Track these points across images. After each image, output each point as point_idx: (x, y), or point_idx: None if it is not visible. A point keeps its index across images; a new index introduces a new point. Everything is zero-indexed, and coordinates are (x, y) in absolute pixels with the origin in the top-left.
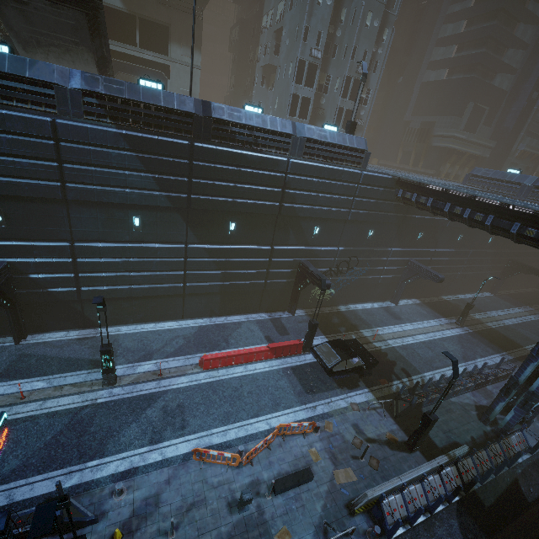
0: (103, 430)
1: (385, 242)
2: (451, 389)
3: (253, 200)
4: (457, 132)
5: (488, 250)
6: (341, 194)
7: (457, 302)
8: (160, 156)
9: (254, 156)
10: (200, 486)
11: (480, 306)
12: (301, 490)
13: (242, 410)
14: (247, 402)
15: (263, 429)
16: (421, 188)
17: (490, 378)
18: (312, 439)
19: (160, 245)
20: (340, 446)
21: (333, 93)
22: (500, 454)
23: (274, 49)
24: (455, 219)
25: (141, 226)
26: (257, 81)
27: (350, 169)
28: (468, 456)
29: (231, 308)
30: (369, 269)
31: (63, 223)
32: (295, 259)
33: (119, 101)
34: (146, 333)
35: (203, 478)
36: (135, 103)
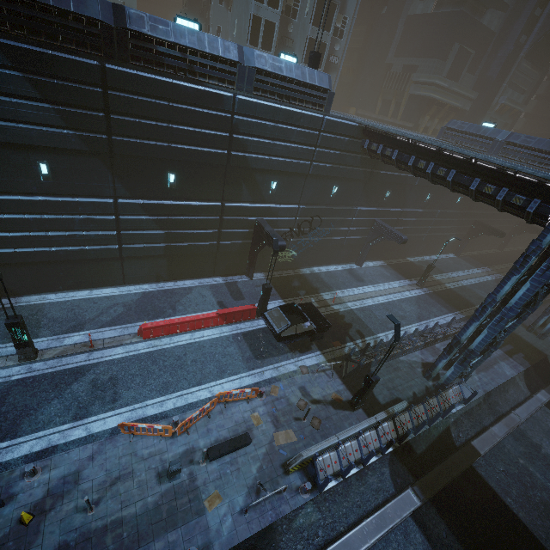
0: (17, 409)
1: (350, 201)
2: (401, 349)
3: (194, 146)
4: (439, 79)
5: (455, 211)
6: (301, 143)
7: (421, 264)
8: (60, 80)
9: (190, 88)
10: (128, 459)
11: (442, 268)
12: (238, 454)
13: (183, 379)
14: (189, 371)
15: (204, 397)
16: (387, 138)
17: (439, 337)
18: (256, 404)
19: (81, 199)
20: (284, 409)
21: (302, 19)
22: (436, 407)
23: None
24: (419, 174)
25: (50, 174)
26: None
27: (310, 112)
28: (406, 411)
29: (180, 272)
30: (333, 229)
31: None
32: (250, 218)
33: None
34: (79, 302)
35: (132, 451)
36: None
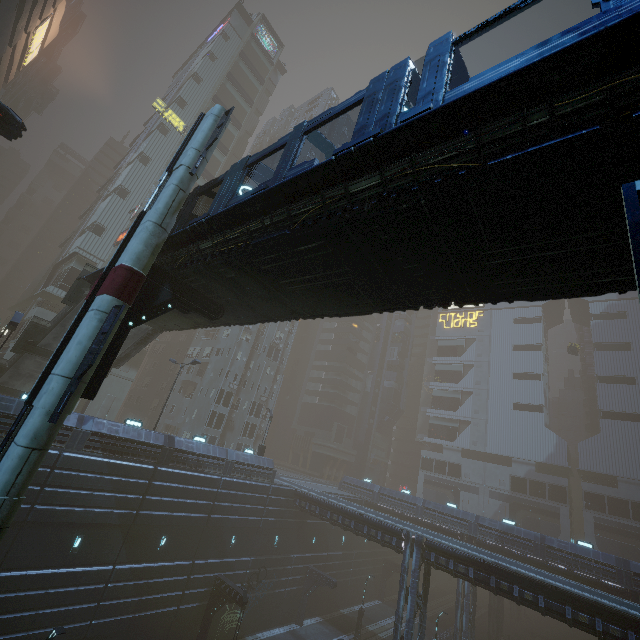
0: None
1: (288, 549)
2: None
3: (188, 513)
4: (330, 443)
5: (366, 550)
6: (256, 504)
7: (354, 615)
8: (128, 477)
9: (199, 476)
10: None
11: (372, 616)
12: None
13: None
14: None
15: None
16: (311, 498)
17: None
18: None
19: (89, 568)
20: None
21: (242, 411)
22: None
23: (198, 371)
24: (335, 523)
25: (79, 546)
26: (175, 388)
27: (263, 483)
28: None
29: None
30: (276, 580)
31: (3, 548)
32: (212, 575)
33: (113, 437)
34: None
35: None
36: (125, 439)
